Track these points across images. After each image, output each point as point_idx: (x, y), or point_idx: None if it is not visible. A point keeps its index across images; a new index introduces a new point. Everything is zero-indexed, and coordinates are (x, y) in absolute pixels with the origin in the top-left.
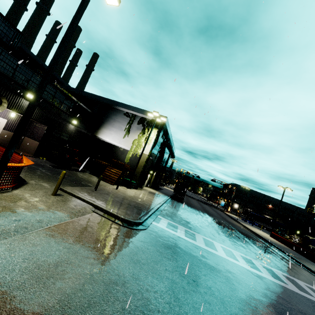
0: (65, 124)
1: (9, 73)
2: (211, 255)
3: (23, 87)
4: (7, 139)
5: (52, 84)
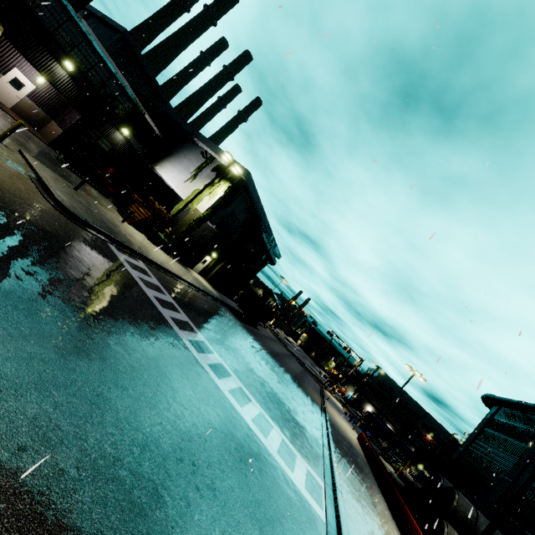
0: (110, 127)
1: (51, 26)
2: (140, 293)
3: (64, 51)
4: (27, 111)
5: (106, 66)
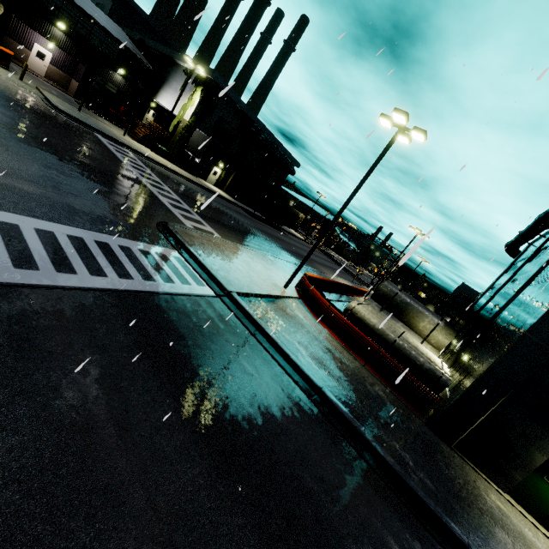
0: (109, 71)
1: None
2: (105, 148)
3: (54, 15)
4: (55, 76)
5: (86, 17)
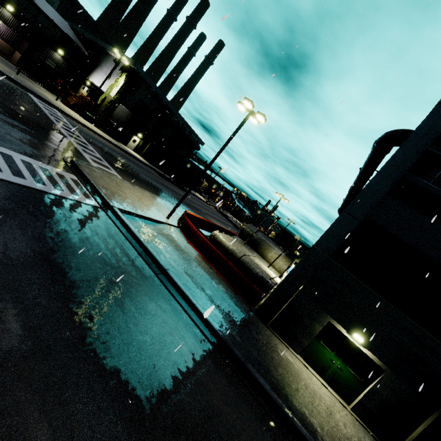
0: (50, 50)
1: None
2: (34, 104)
3: None
4: None
5: (33, 5)
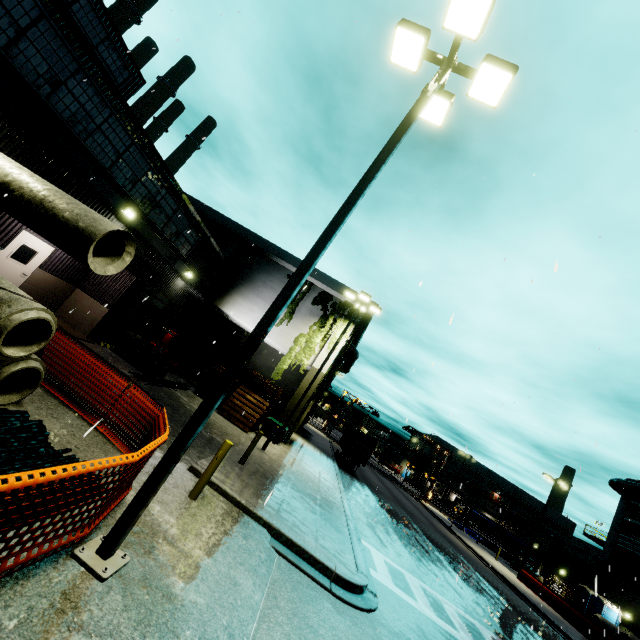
0: (170, 276)
1: (106, 161)
2: None
3: (123, 193)
4: (38, 289)
5: (176, 196)
